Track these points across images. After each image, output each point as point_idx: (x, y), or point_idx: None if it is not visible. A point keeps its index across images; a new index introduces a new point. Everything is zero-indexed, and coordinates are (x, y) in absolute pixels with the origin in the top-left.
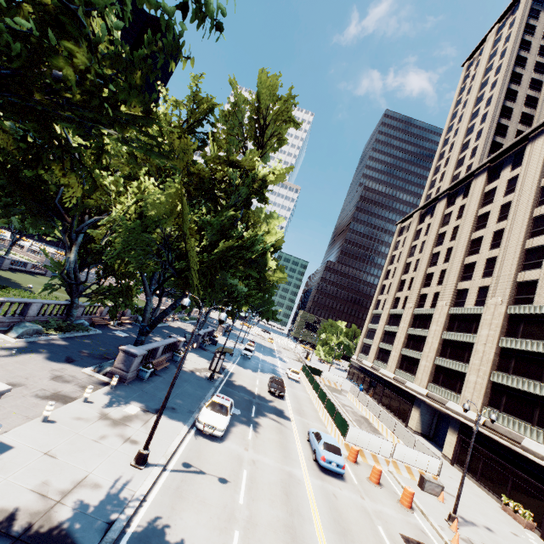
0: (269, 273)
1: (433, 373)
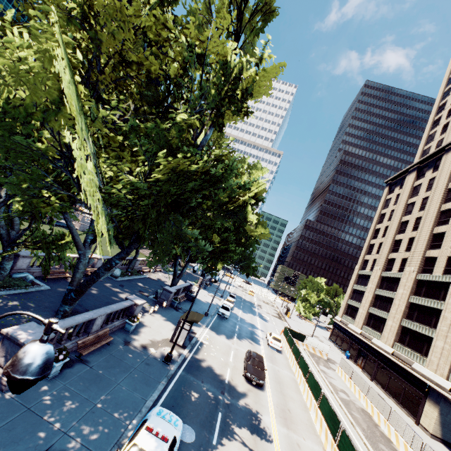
0: (251, 228)
1: None
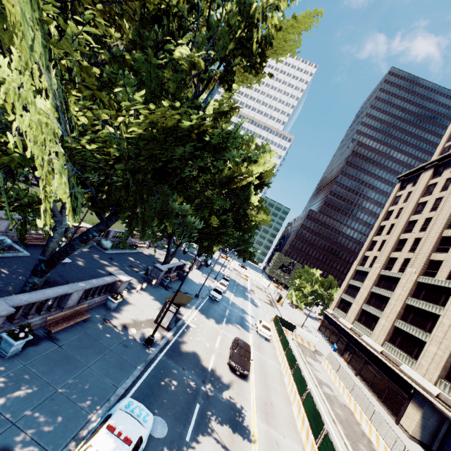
0: (252, 212)
1: (447, 367)
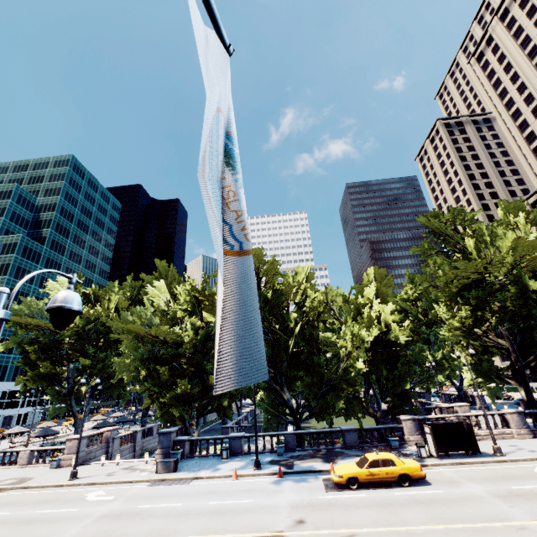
0: None
1: None
